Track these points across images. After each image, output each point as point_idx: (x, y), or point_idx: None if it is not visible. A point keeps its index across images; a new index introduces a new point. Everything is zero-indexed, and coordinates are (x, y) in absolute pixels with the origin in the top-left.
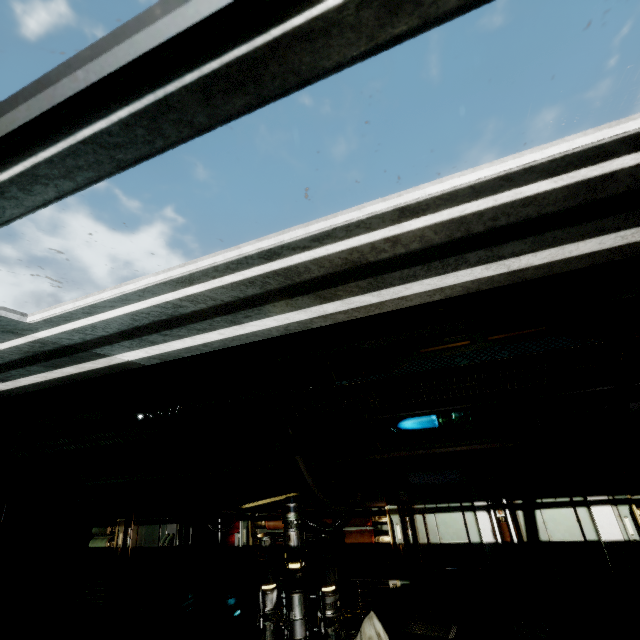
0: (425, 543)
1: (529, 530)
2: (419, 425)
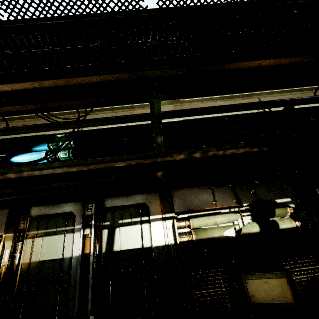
0: (27, 262)
1: (108, 243)
2: (30, 159)
